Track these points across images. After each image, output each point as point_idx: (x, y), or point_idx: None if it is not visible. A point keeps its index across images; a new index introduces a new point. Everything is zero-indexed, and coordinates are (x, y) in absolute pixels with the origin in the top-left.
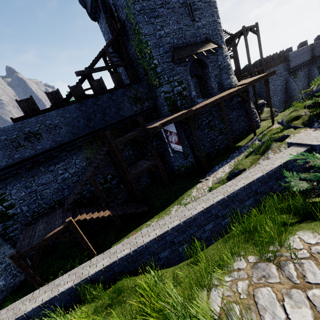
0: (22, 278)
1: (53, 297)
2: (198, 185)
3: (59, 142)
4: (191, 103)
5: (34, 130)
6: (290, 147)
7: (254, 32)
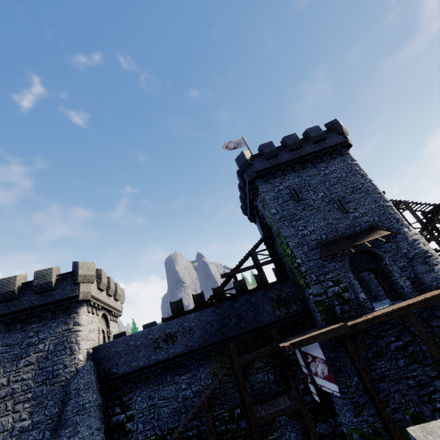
0: None
1: None
2: None
3: (190, 347)
4: (361, 309)
5: (173, 331)
6: None
7: None
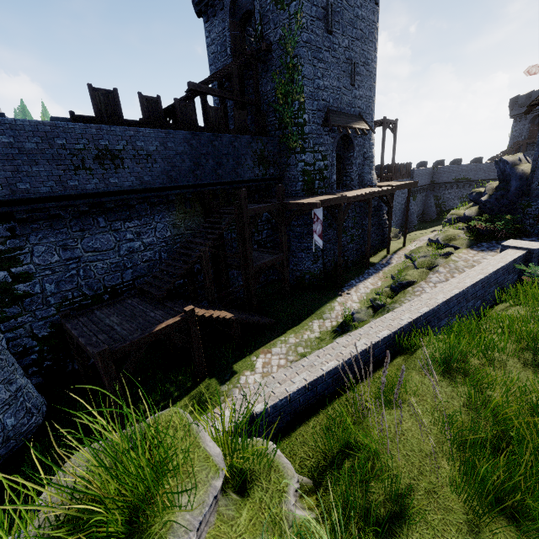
0: (39, 419)
1: (377, 342)
2: (339, 299)
3: (147, 183)
4: (329, 189)
5: (115, 148)
6: (508, 249)
7: (391, 129)
